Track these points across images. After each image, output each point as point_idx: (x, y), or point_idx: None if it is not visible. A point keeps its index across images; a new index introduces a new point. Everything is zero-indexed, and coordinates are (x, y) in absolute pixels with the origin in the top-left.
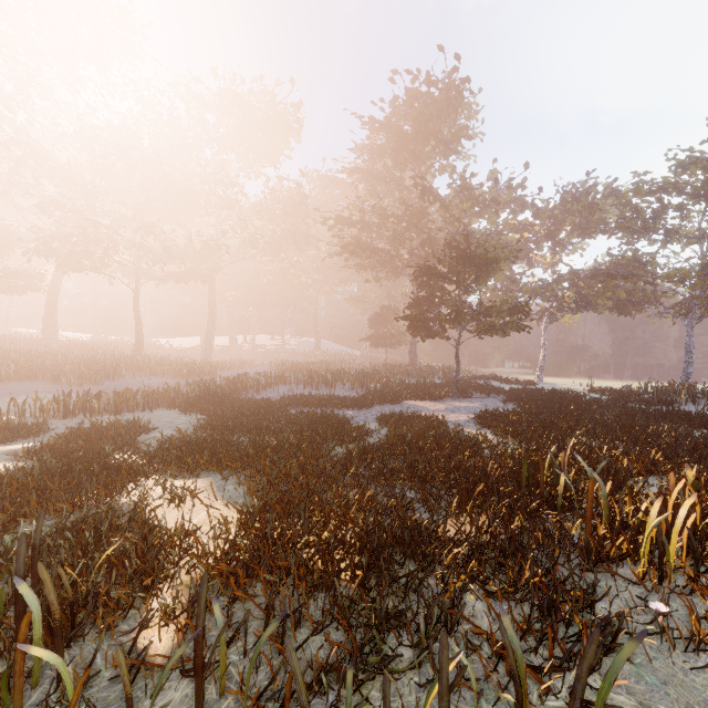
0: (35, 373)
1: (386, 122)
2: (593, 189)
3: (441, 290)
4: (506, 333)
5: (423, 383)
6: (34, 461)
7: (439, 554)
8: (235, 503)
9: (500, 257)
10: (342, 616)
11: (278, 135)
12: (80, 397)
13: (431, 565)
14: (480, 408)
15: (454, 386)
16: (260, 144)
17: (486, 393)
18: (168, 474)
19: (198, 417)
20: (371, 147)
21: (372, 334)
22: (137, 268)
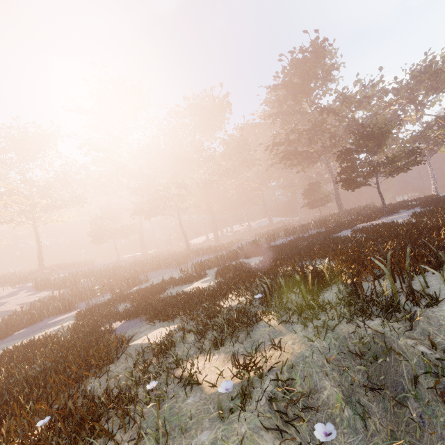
0: (158, 266)
1: (284, 83)
2: (434, 61)
3: (358, 159)
4: (409, 169)
5: (359, 215)
6: (224, 278)
7: (442, 243)
8: (333, 259)
9: (388, 128)
10: (415, 262)
11: (219, 115)
12: (201, 263)
13: (442, 243)
14: (409, 215)
15: (383, 210)
16: (213, 123)
17: (405, 208)
18: (288, 264)
19: (257, 257)
20: (277, 99)
21: (308, 202)
22: (176, 207)
